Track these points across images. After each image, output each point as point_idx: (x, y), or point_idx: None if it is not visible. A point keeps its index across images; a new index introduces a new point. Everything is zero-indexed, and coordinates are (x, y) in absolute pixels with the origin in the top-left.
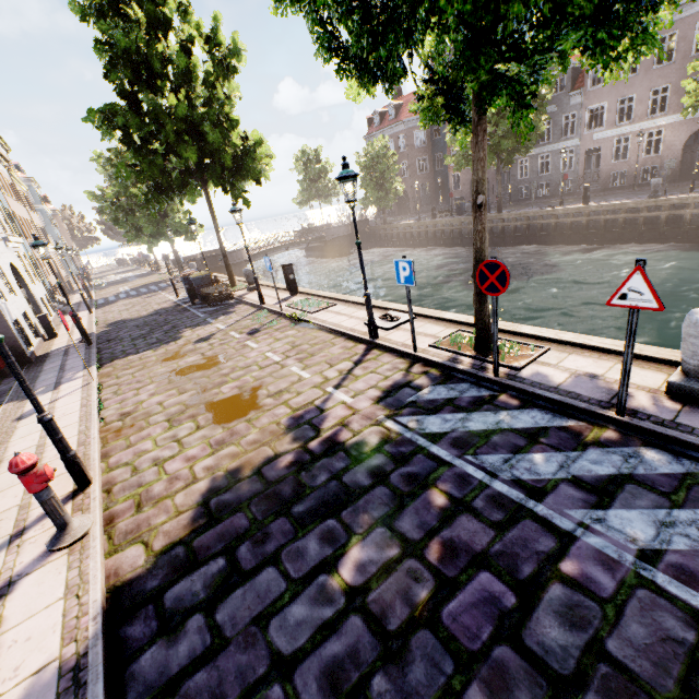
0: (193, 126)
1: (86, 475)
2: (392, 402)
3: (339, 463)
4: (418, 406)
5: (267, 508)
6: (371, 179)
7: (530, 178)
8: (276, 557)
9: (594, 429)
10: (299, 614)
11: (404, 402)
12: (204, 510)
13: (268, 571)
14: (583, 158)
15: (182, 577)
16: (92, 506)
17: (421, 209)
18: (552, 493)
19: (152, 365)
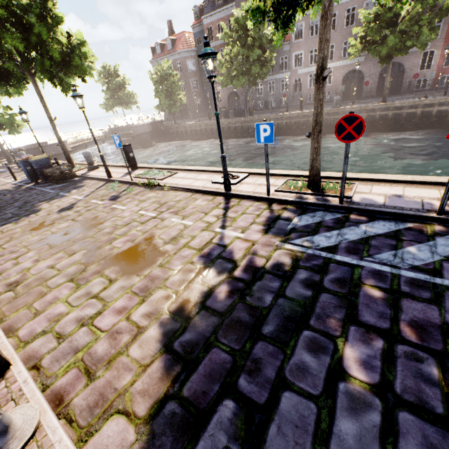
0: (15, 16)
1: (3, 358)
2: (277, 231)
3: (273, 283)
4: (300, 231)
5: (237, 337)
6: (162, 91)
7: (264, 96)
8: (283, 380)
9: (427, 226)
10: (351, 429)
11: (287, 230)
12: (172, 356)
13: (286, 397)
14: (293, 85)
15: (196, 436)
16: (26, 391)
17: (196, 115)
18: (443, 270)
19: (20, 235)
